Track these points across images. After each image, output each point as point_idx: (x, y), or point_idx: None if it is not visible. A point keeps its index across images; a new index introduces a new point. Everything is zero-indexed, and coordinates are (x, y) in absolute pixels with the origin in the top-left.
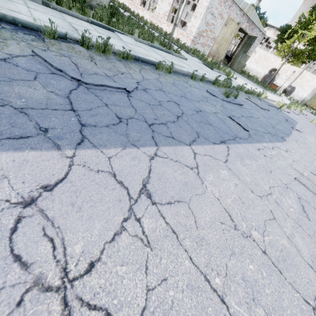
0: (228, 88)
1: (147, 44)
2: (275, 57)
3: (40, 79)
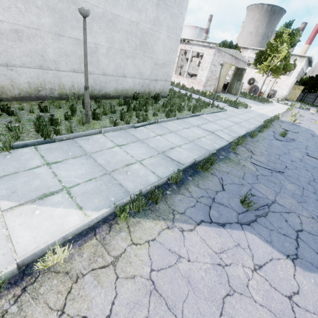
0: None
1: (210, 113)
2: (249, 69)
3: (278, 178)
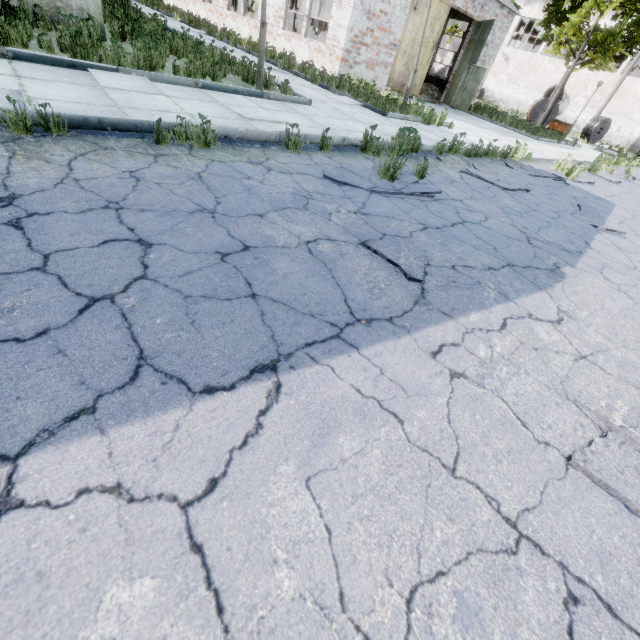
0: (415, 152)
1: (191, 84)
2: (553, 61)
3: None
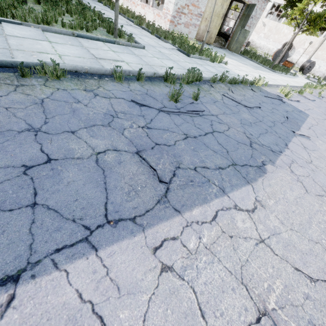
0: (198, 81)
1: (70, 34)
2: (288, 28)
3: None
